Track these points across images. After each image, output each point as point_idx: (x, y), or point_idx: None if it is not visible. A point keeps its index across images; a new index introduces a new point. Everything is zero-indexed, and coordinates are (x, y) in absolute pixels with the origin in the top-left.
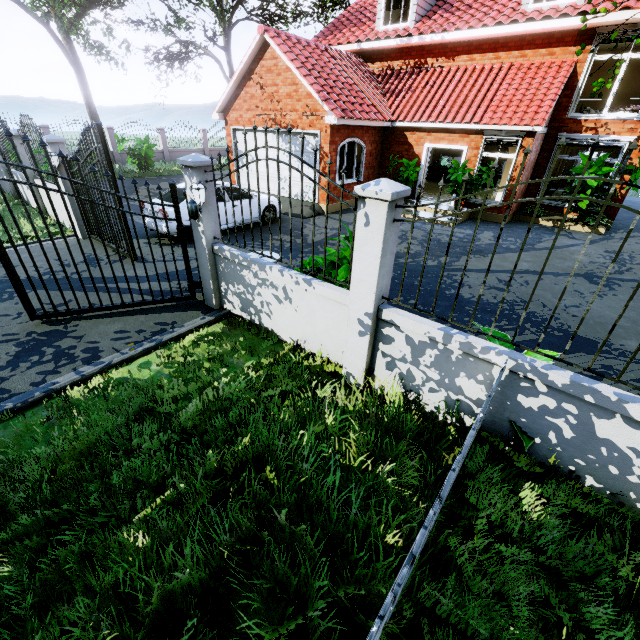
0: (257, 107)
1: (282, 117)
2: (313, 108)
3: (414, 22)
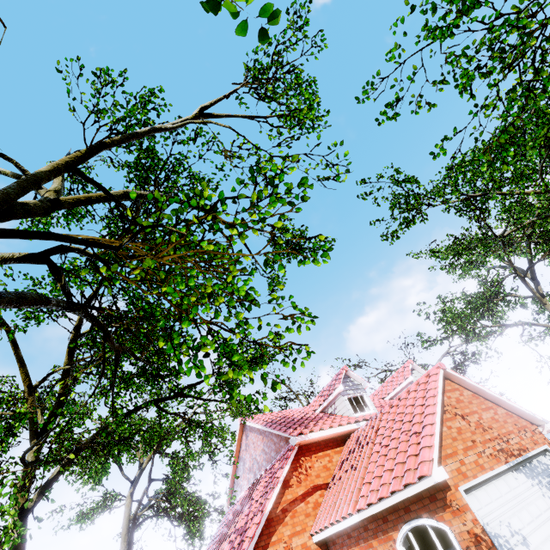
0: (473, 441)
1: (506, 443)
2: (520, 425)
3: (376, 410)
